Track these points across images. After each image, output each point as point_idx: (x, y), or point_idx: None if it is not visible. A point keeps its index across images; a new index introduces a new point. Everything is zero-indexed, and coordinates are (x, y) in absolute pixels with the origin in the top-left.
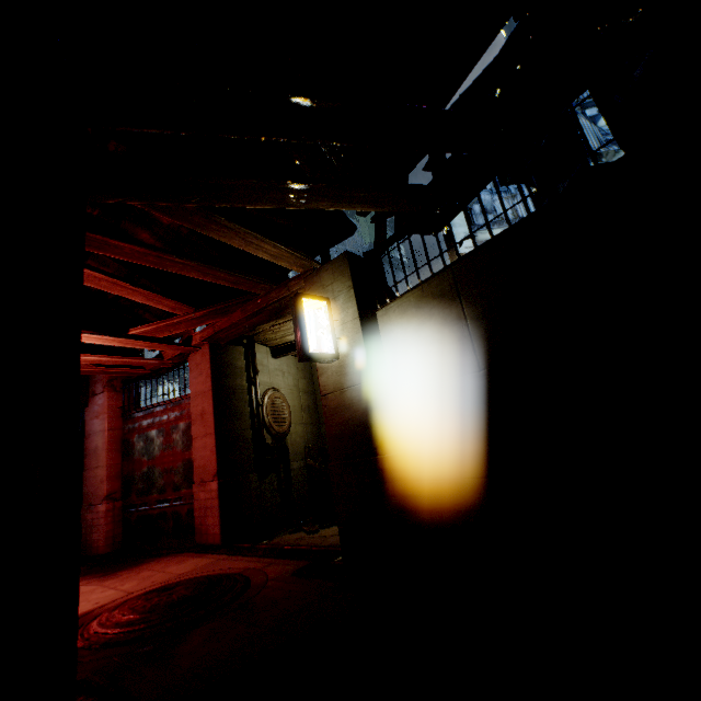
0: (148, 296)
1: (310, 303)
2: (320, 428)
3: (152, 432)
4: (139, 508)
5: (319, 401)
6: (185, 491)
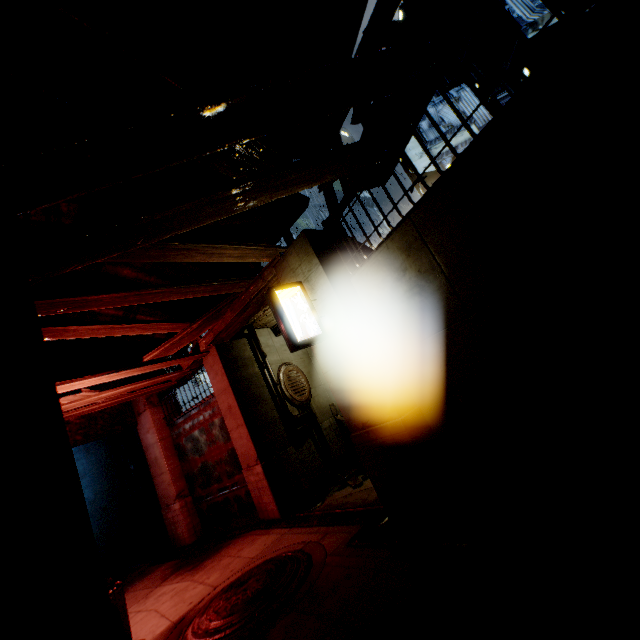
0: (145, 327)
1: (284, 294)
2: None
3: (195, 432)
4: (206, 499)
5: None
6: (238, 476)
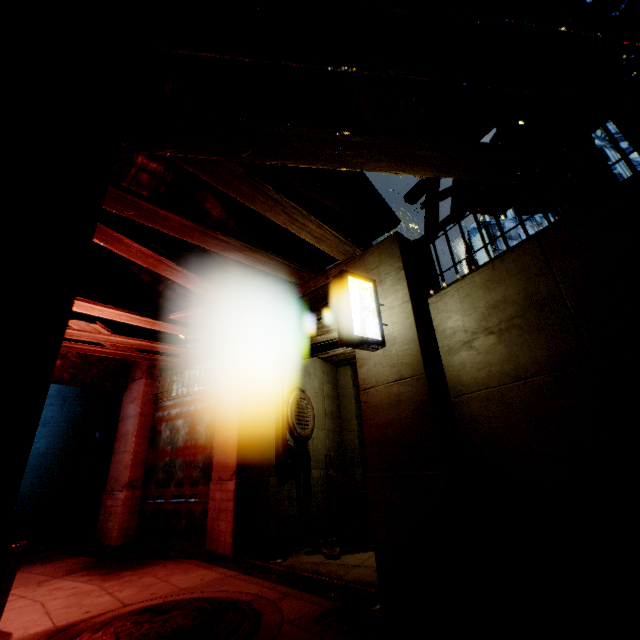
0: (190, 278)
1: (355, 283)
2: (342, 437)
3: (179, 421)
4: (156, 500)
5: (342, 408)
6: (202, 487)
